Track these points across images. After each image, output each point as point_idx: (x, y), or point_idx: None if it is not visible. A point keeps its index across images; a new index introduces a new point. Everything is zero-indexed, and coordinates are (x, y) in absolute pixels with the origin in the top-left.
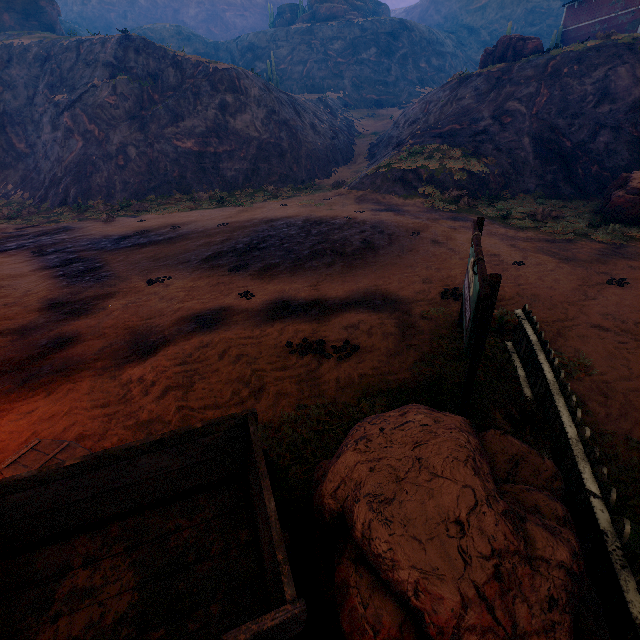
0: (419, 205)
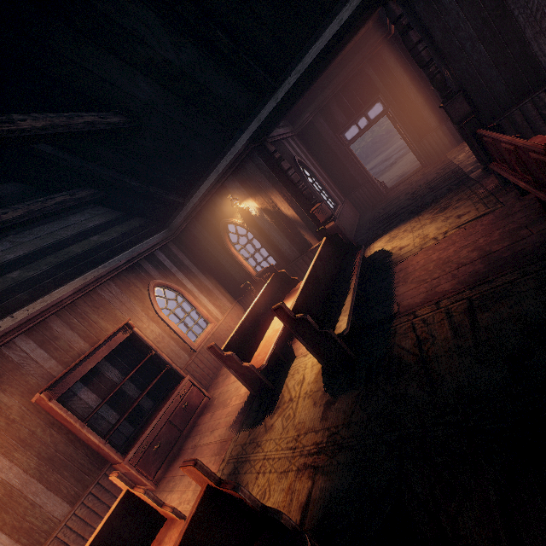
0: (398, 138)
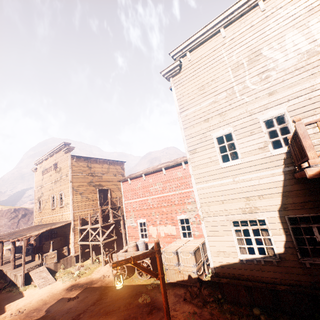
0: None
